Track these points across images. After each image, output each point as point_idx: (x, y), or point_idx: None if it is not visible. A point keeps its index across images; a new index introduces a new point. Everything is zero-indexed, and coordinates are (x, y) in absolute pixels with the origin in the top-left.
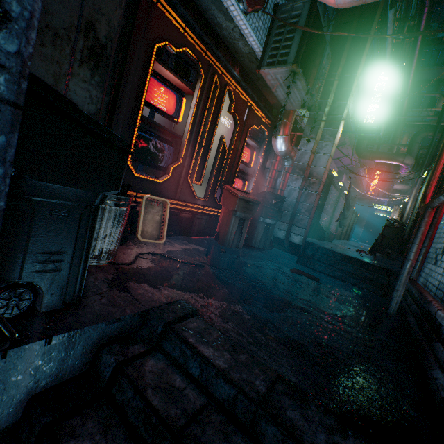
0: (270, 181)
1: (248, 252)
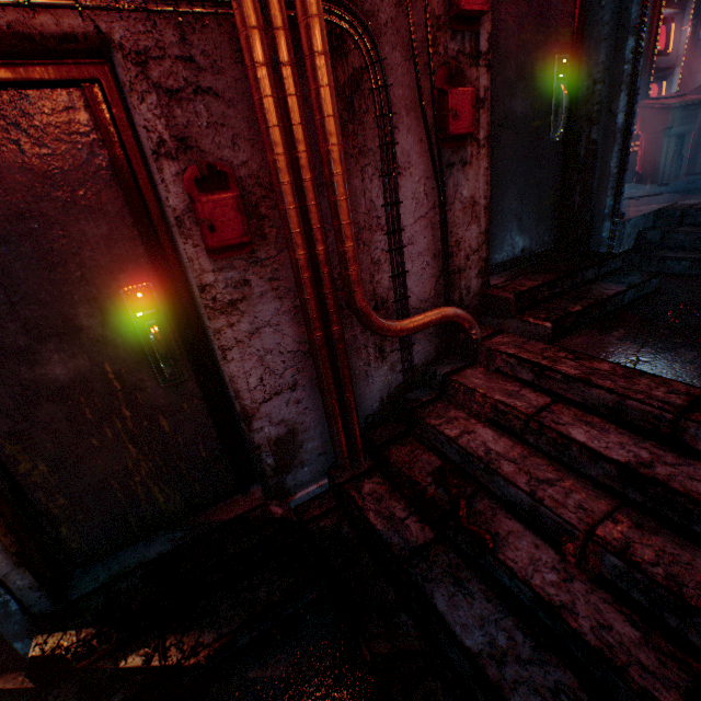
0: None
1: (698, 178)
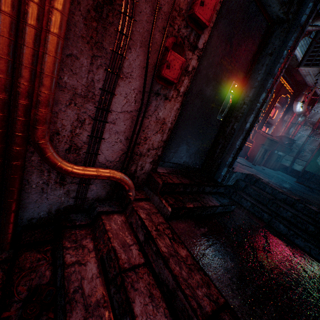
0: (285, 129)
1: (266, 169)
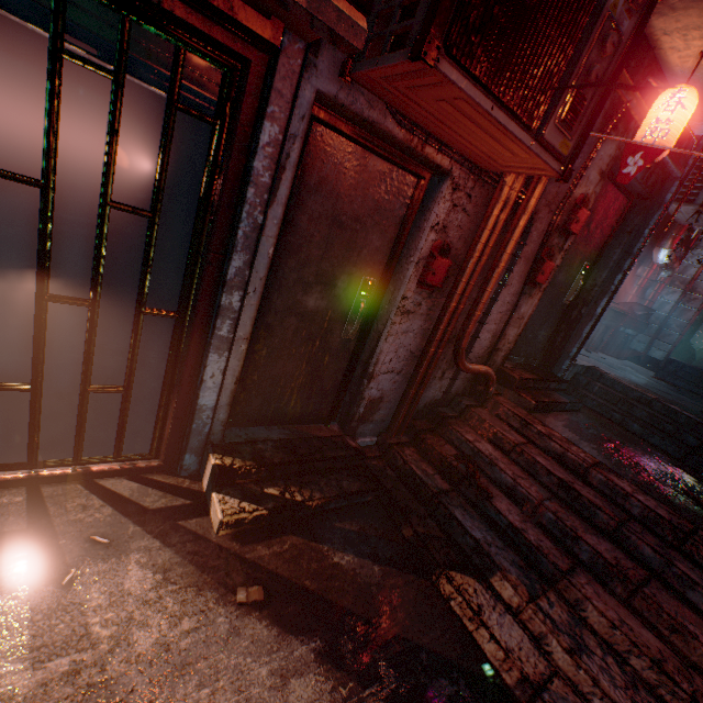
0: (637, 290)
1: (606, 357)
